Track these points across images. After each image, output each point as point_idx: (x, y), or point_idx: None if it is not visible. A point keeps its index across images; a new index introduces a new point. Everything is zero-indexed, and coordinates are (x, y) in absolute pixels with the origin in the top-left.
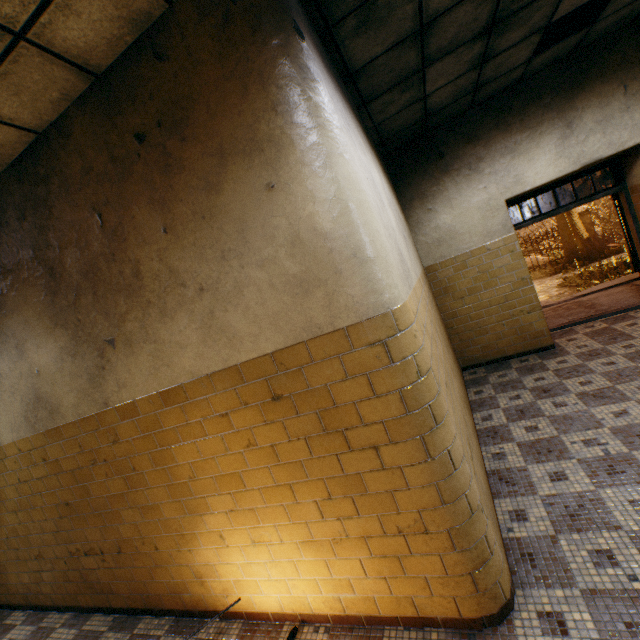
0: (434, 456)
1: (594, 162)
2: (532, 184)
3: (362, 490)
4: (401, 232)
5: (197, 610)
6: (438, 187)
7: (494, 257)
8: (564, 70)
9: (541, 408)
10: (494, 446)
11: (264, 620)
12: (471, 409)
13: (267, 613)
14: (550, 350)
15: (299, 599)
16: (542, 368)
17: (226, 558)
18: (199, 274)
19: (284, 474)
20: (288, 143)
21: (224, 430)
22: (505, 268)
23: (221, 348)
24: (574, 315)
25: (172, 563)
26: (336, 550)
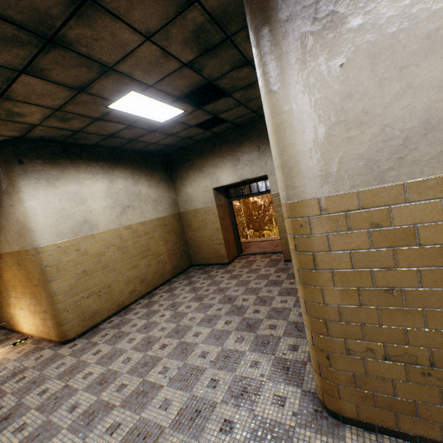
0: (48, 291)
1: (247, 179)
2: (223, 183)
3: (37, 297)
4: (120, 206)
5: (13, 329)
6: (187, 175)
7: (207, 214)
8: (237, 132)
9: (177, 289)
10: (144, 300)
11: (26, 335)
12: (164, 284)
13: (26, 333)
14: (226, 265)
15: (31, 329)
16: (208, 273)
17: (17, 312)
18: (3, 222)
19: (24, 288)
20: (13, 195)
21: (12, 271)
22: (211, 221)
23: (9, 245)
24: (265, 249)
25: (7, 312)
26: (35, 315)
